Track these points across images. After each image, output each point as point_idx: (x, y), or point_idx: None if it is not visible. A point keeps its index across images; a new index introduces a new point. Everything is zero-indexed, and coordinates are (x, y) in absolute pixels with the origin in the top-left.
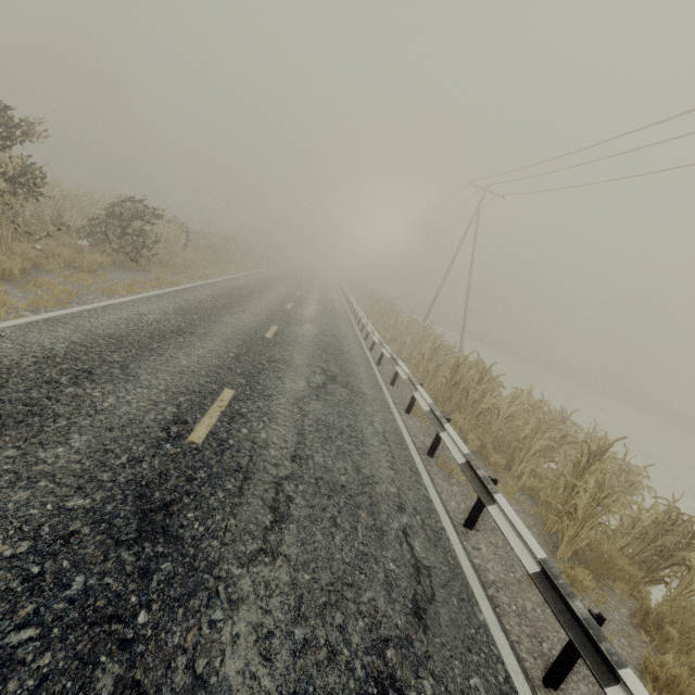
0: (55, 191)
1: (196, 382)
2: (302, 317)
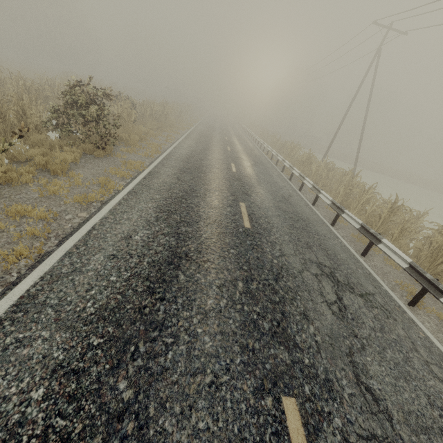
0: (20, 84)
1: (244, 407)
2: (250, 180)
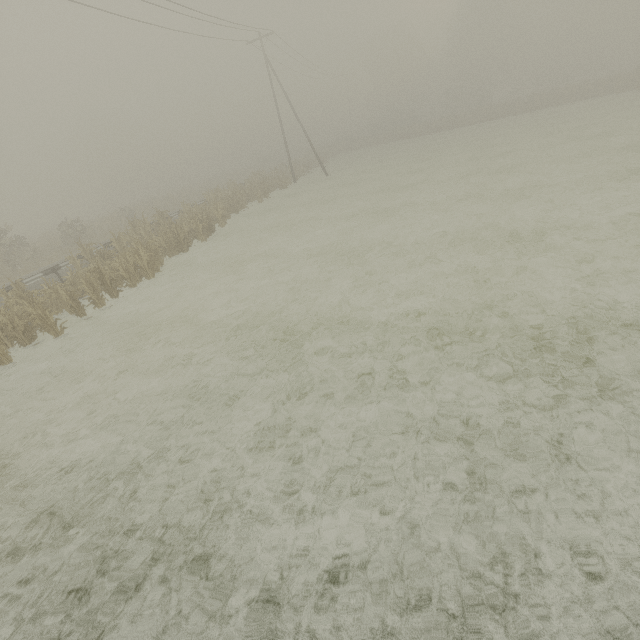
0: None
1: None
2: None
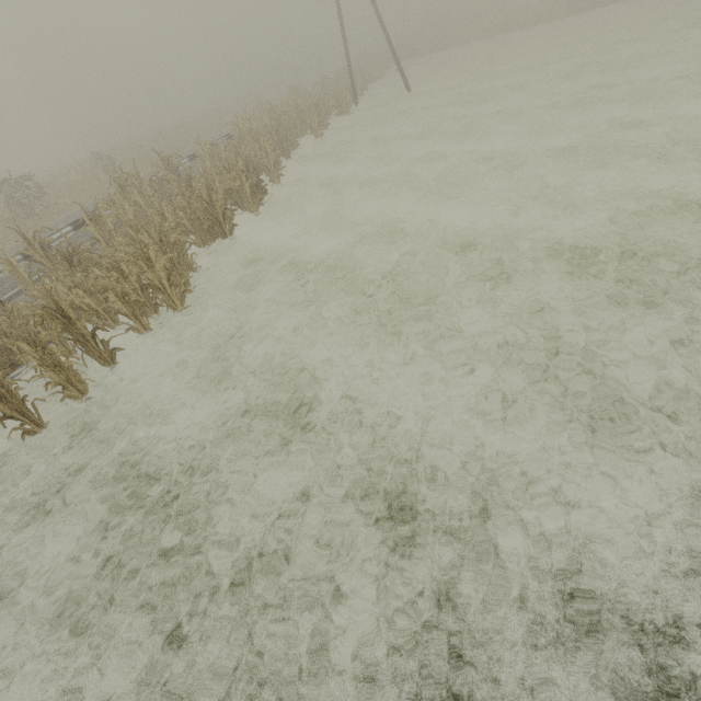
0: None
1: None
2: None
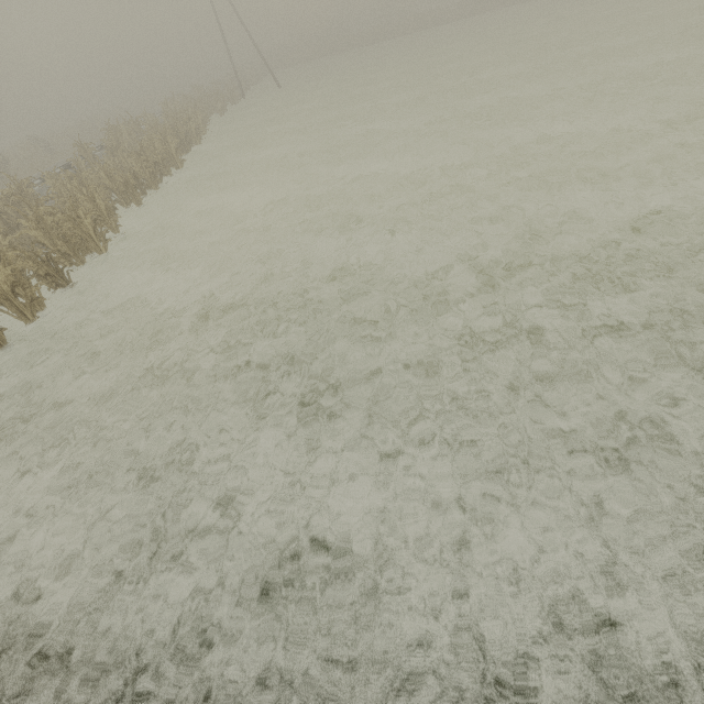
0: None
1: None
2: None
